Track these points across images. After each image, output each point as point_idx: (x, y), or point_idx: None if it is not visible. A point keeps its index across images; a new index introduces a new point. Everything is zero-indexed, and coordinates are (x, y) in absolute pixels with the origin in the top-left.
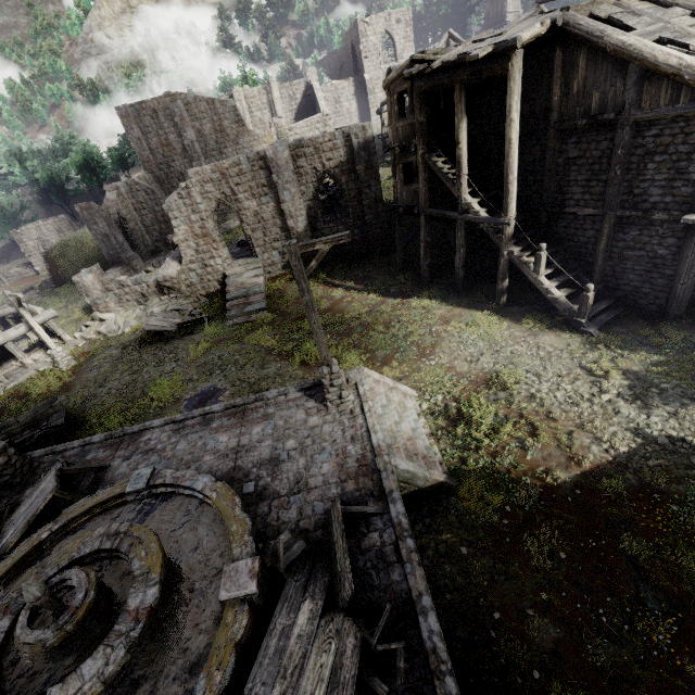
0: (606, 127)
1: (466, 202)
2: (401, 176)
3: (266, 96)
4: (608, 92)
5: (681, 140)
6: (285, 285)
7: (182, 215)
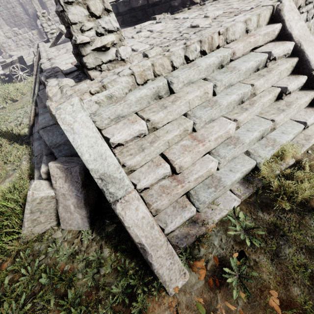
0: None
1: None
2: None
3: None
4: None
5: None
6: None
7: None
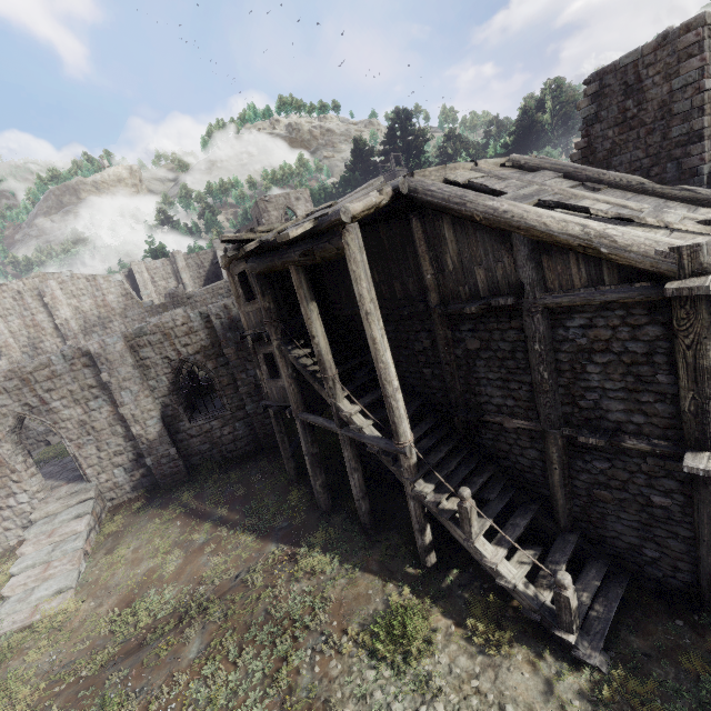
0: (507, 312)
1: (342, 413)
2: (264, 368)
3: (171, 266)
4: (495, 269)
5: (628, 335)
6: (127, 521)
7: None
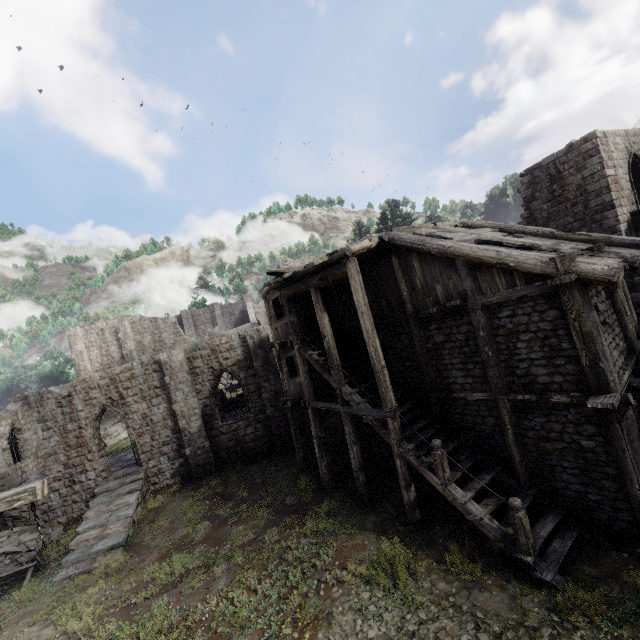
0: (459, 312)
1: (344, 393)
2: (286, 369)
3: (210, 314)
4: (448, 284)
5: (538, 318)
6: (166, 500)
7: (58, 424)
